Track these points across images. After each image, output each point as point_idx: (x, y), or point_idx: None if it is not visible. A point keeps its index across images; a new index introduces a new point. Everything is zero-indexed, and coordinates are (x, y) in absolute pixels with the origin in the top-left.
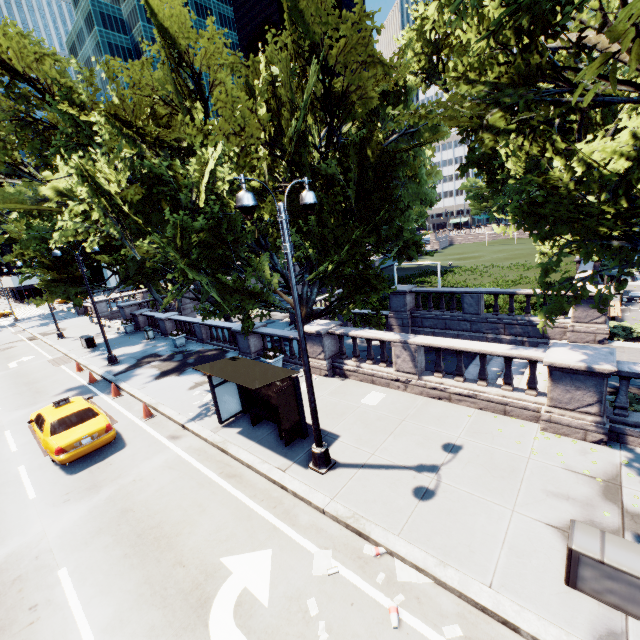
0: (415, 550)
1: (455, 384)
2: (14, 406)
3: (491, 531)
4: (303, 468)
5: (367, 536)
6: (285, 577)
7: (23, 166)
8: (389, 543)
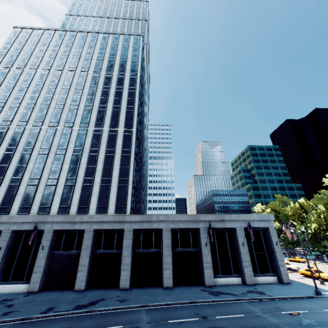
0: None
1: None
2: None
3: None
4: None
5: None
6: None
7: None
8: None
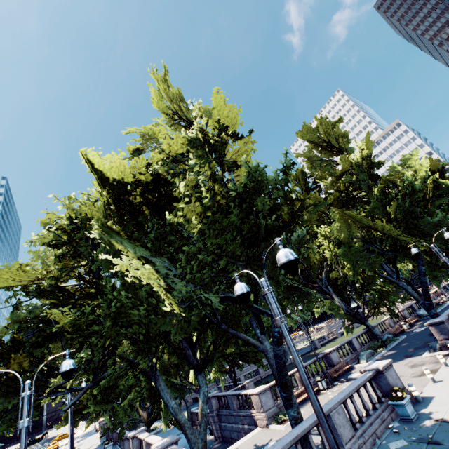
0: None
1: None
2: None
3: None
4: None
5: None
6: None
7: None
8: None
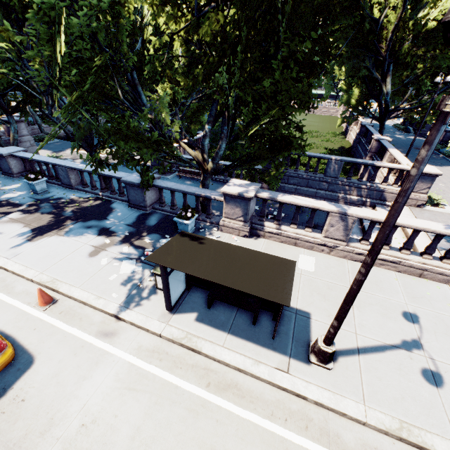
0: None
1: (381, 251)
2: None
3: None
4: (305, 364)
5: None
6: None
7: None
8: None
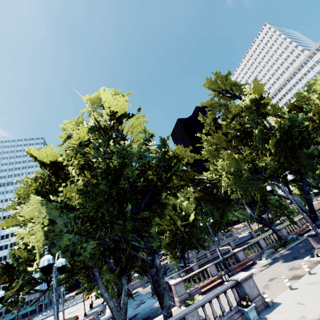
0: None
1: None
2: None
3: None
4: None
5: None
6: None
7: None
8: None
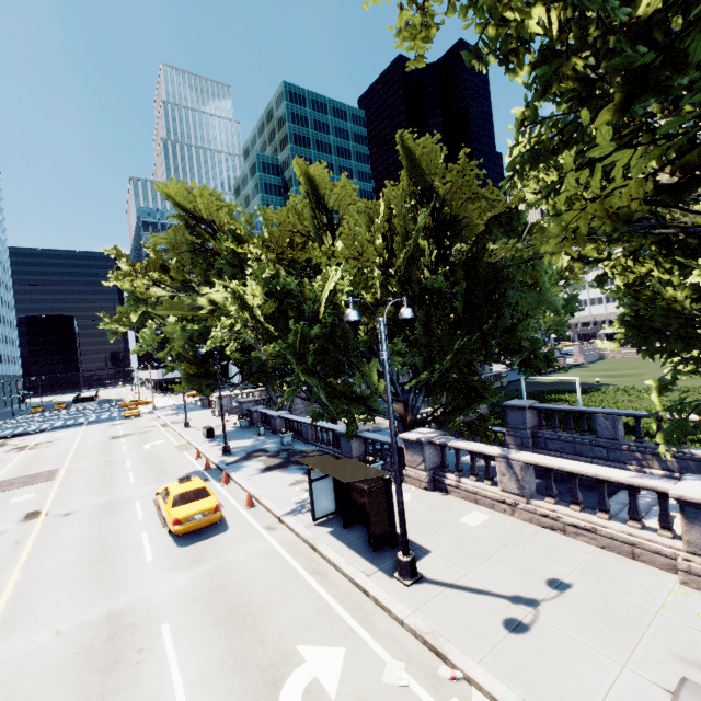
0: (495, 681)
1: (570, 513)
2: (144, 481)
3: (591, 682)
4: (388, 576)
5: (444, 656)
6: (355, 677)
7: (190, 283)
8: (467, 667)
